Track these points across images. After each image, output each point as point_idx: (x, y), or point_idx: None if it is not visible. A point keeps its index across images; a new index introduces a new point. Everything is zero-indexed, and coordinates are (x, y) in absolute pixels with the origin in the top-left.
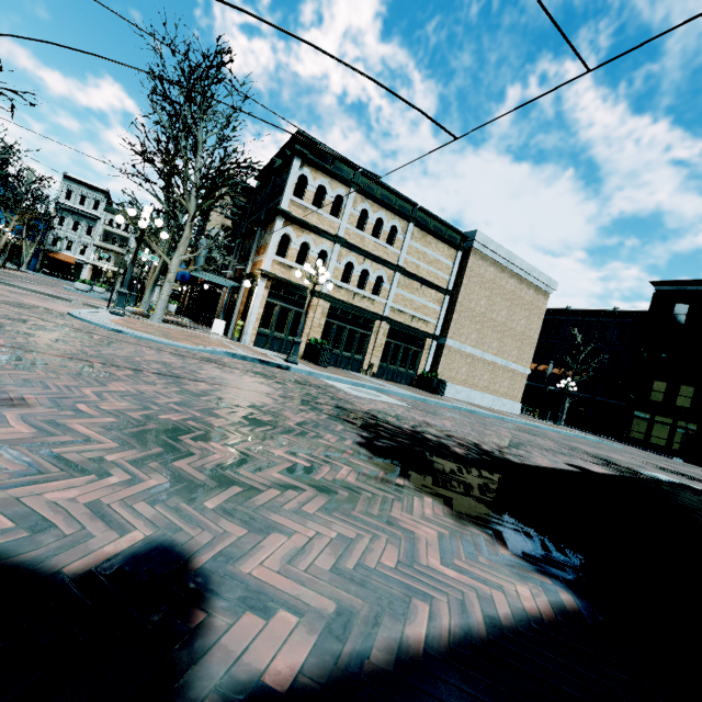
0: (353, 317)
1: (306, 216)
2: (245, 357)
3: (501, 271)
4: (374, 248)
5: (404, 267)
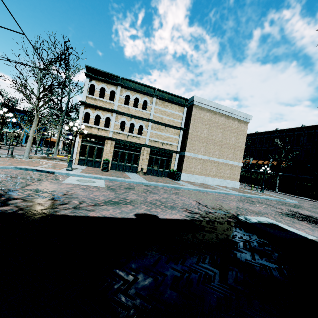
0: (129, 146)
1: (96, 103)
2: (27, 169)
3: (214, 114)
4: (135, 112)
5: (154, 119)
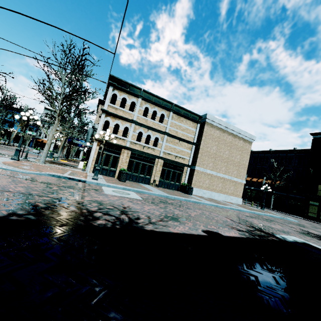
0: (144, 157)
1: (117, 112)
2: (60, 176)
3: (223, 132)
4: (153, 124)
5: (169, 132)
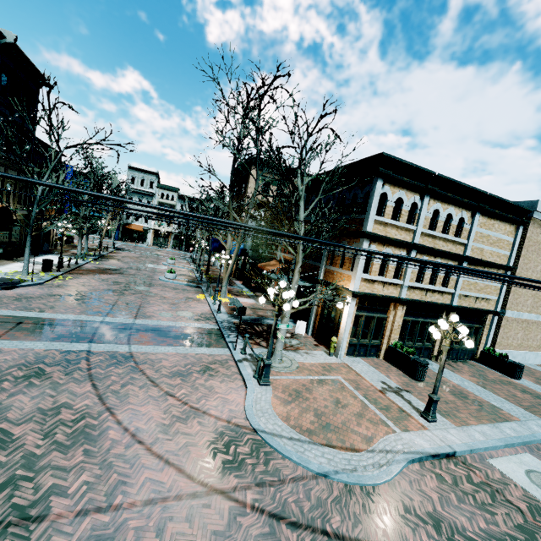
0: (424, 310)
1: (386, 231)
2: (420, 457)
3: None
4: (444, 243)
5: (469, 254)
